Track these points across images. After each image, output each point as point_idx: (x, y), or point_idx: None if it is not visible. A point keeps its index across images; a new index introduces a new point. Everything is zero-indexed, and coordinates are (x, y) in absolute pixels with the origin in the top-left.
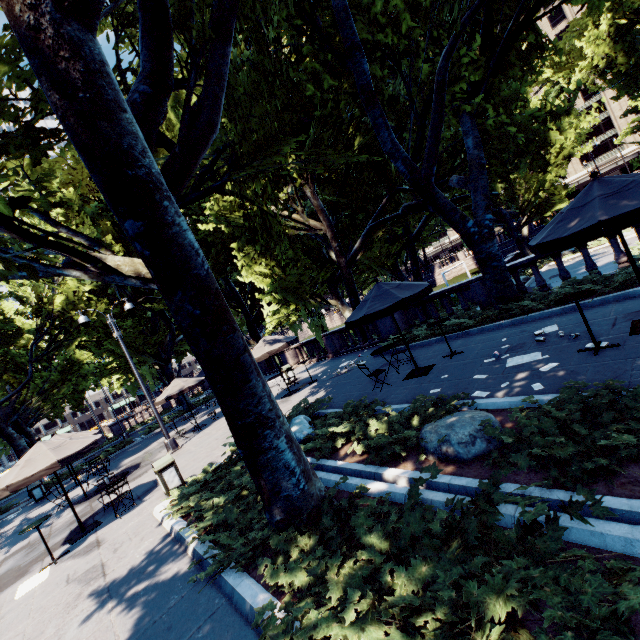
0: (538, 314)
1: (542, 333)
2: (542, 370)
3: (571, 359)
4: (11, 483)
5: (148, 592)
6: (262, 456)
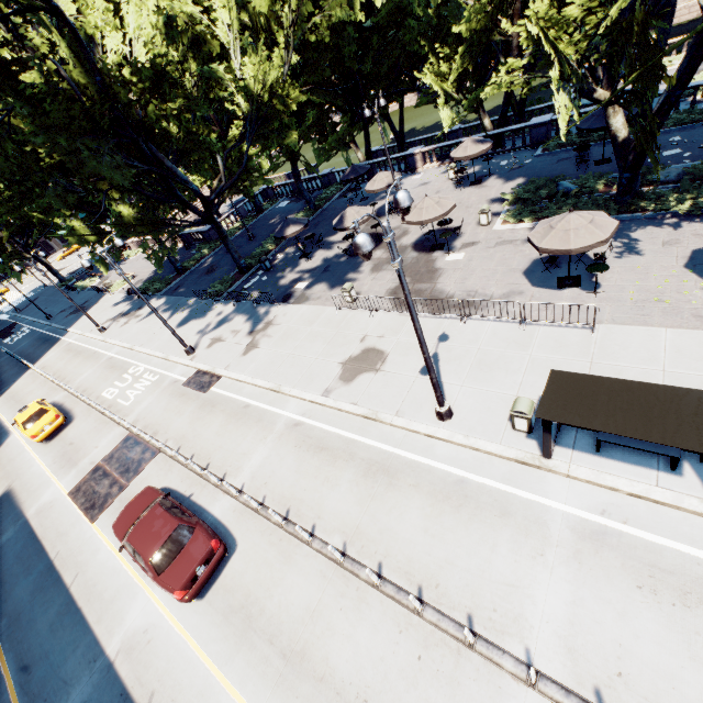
0: (664, 131)
1: (673, 141)
2: (685, 156)
3: (696, 151)
4: (445, 213)
5: None
6: (637, 176)
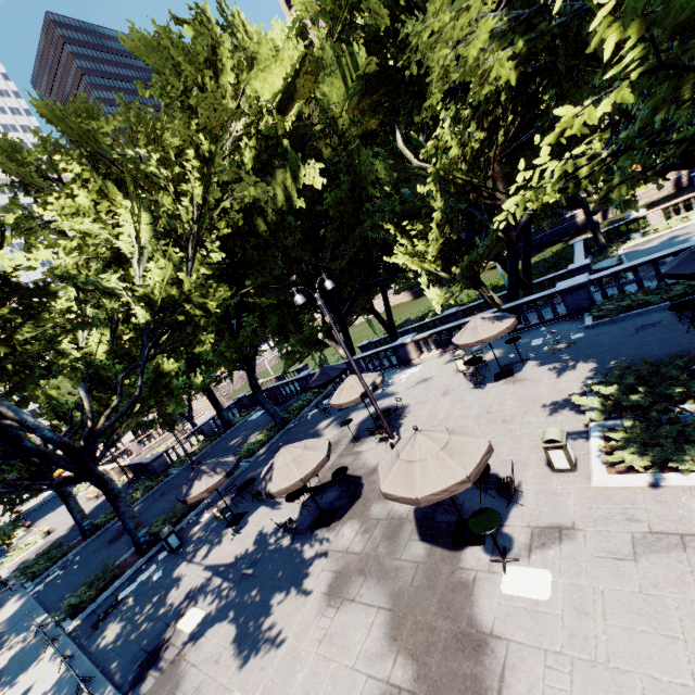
0: None
1: None
2: None
3: None
4: (469, 473)
5: None
6: None
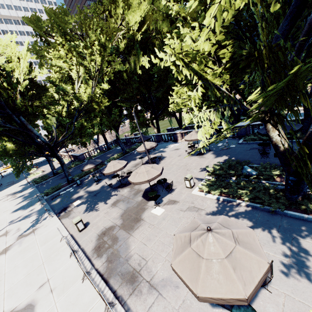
0: None
1: None
2: None
3: None
4: (149, 179)
5: (239, 213)
6: (303, 181)
